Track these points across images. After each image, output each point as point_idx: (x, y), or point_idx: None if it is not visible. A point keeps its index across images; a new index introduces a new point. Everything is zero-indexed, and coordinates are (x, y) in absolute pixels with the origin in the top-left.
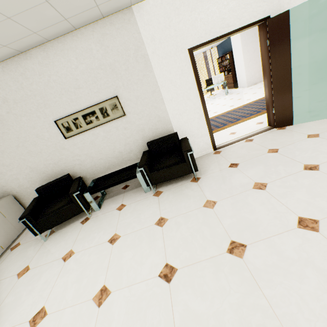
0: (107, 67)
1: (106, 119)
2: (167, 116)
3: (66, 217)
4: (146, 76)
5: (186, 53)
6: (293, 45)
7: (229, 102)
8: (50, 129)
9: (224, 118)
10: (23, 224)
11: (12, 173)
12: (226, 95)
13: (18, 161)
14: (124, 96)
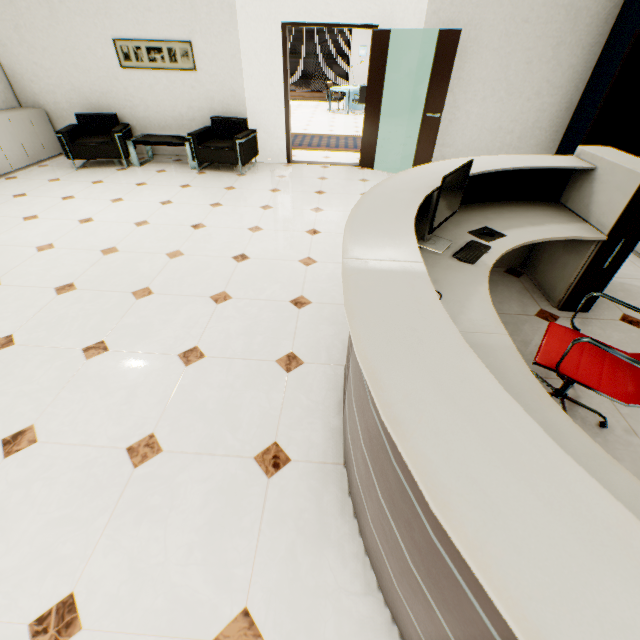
0: (186, 0)
1: (173, 65)
2: (244, 95)
3: (103, 156)
4: (229, 34)
5: (279, 26)
6: (398, 74)
7: None
8: (107, 47)
9: (350, 141)
10: (52, 151)
11: (50, 83)
12: None
13: (61, 70)
14: (199, 46)
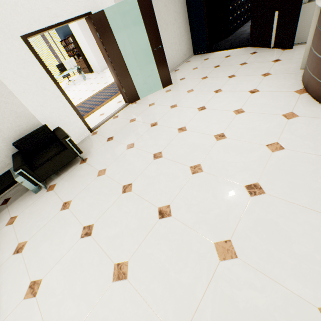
0: None
1: None
2: (27, 110)
3: None
4: None
5: (20, 40)
6: (118, 38)
7: (90, 87)
8: None
9: (91, 102)
10: None
11: None
12: (85, 81)
13: None
14: None
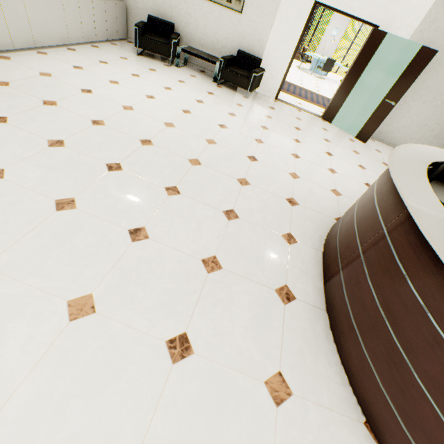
0: None
1: (227, 4)
2: (266, 42)
3: (158, 52)
4: None
5: (312, 2)
6: (376, 65)
7: None
8: None
9: (314, 97)
10: (121, 35)
11: None
12: None
13: None
14: None
